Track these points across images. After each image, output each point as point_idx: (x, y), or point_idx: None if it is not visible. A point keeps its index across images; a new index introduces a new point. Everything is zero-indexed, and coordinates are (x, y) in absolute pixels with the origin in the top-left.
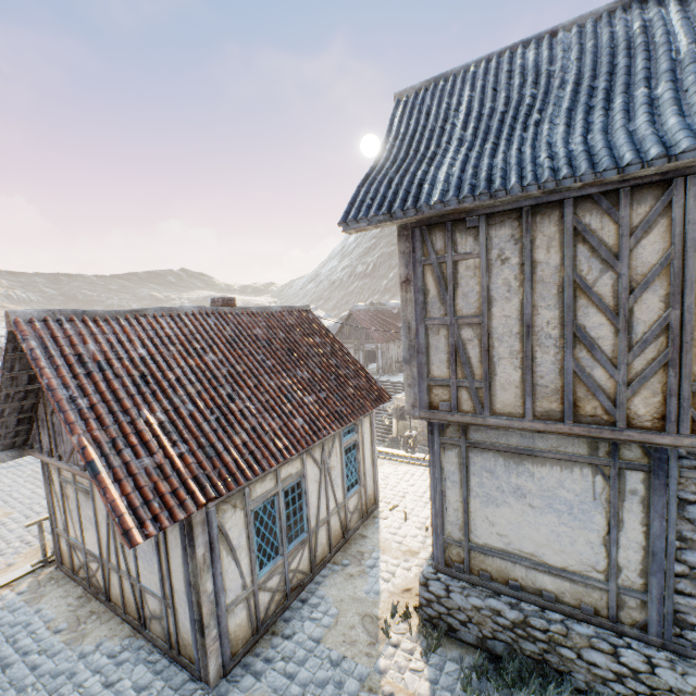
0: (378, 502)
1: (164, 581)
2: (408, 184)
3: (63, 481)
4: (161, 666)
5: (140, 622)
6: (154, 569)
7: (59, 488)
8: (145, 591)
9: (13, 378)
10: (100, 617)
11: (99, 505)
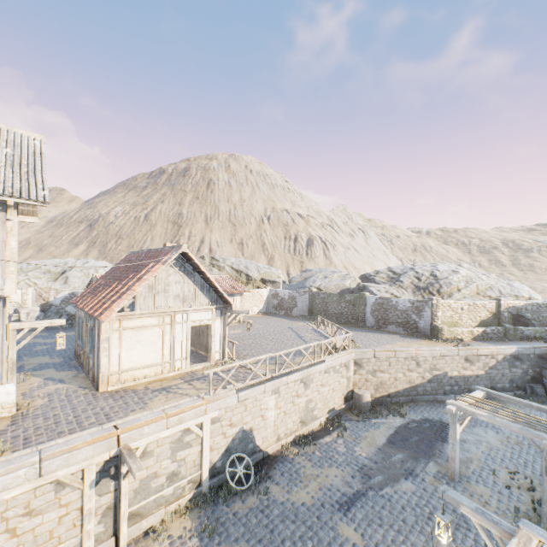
0: (101, 391)
1: None
2: None
3: None
4: None
5: None
6: None
7: None
8: None
9: None
10: None
11: None
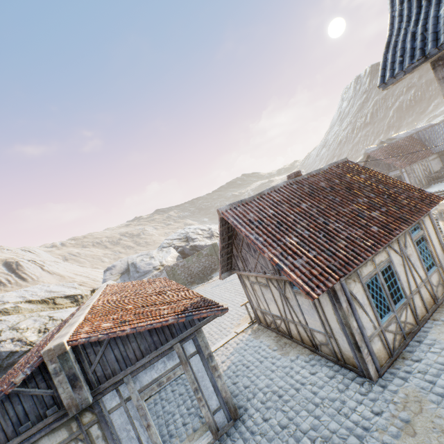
0: None
1: (324, 324)
2: (433, 27)
3: (251, 283)
4: (336, 368)
5: (314, 347)
6: (315, 318)
7: (250, 287)
8: (312, 330)
9: (223, 239)
10: (290, 345)
11: (273, 291)
